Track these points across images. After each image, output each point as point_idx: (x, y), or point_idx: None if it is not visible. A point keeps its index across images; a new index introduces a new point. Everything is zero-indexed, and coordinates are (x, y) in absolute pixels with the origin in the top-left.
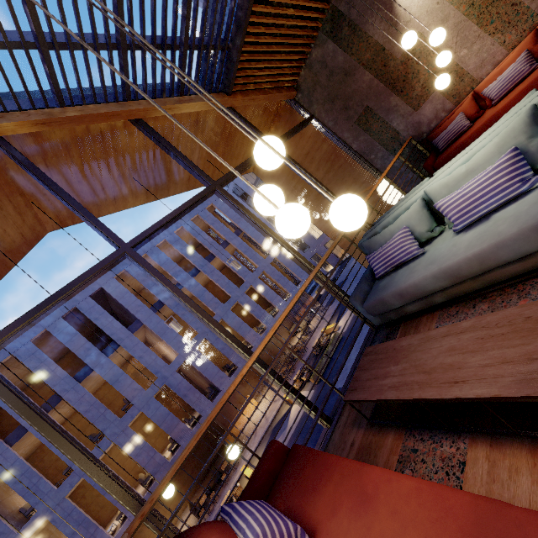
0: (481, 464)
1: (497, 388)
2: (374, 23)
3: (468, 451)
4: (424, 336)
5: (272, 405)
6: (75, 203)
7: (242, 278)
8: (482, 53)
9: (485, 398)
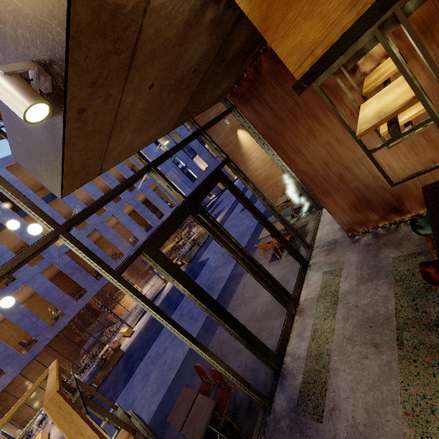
0: None
1: None
2: None
3: None
4: None
5: (153, 287)
6: None
7: (134, 185)
8: None
9: None
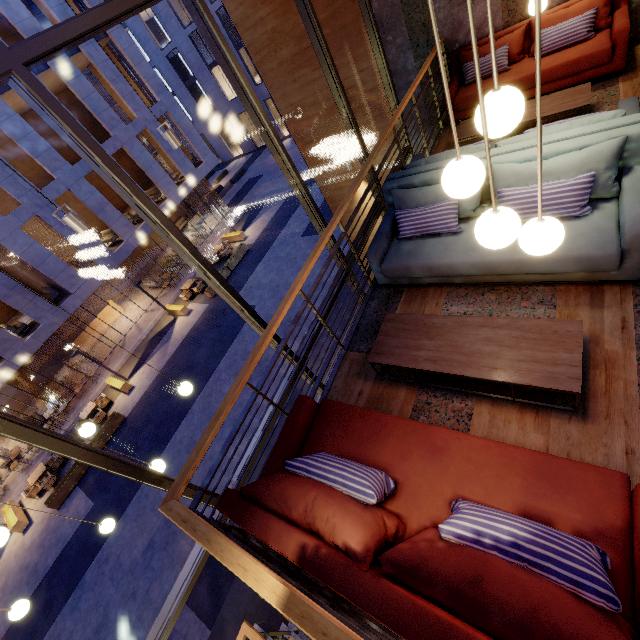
0: (484, 416)
1: (529, 379)
2: None
3: (475, 407)
4: (459, 321)
5: (148, 315)
6: None
7: (107, 129)
8: None
9: (519, 384)
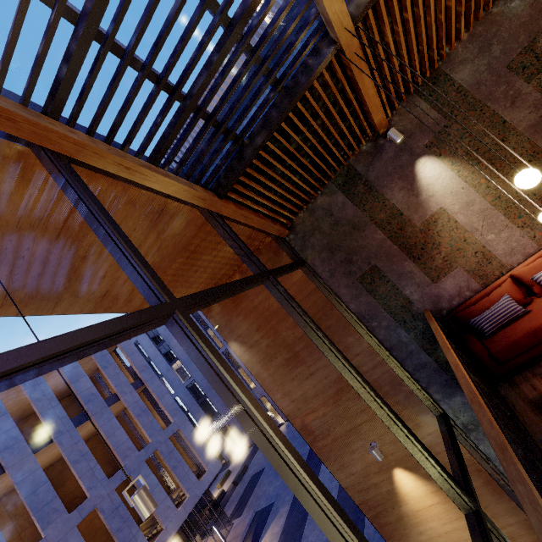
0: None
1: None
2: (393, 188)
3: None
4: None
5: None
6: None
7: (120, 460)
8: (511, 242)
9: None
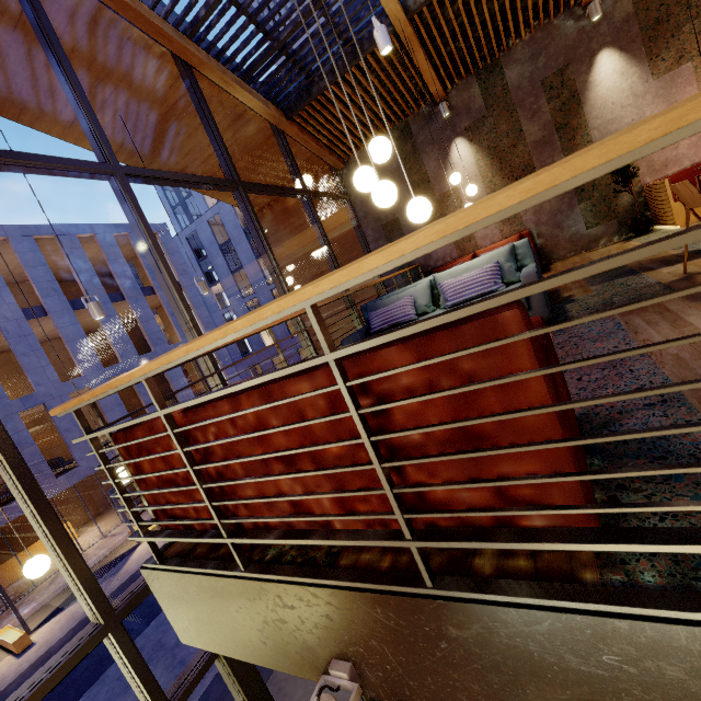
0: None
1: None
2: (431, 157)
3: None
4: None
5: (106, 540)
6: (76, 79)
7: (151, 345)
8: (488, 230)
9: None
